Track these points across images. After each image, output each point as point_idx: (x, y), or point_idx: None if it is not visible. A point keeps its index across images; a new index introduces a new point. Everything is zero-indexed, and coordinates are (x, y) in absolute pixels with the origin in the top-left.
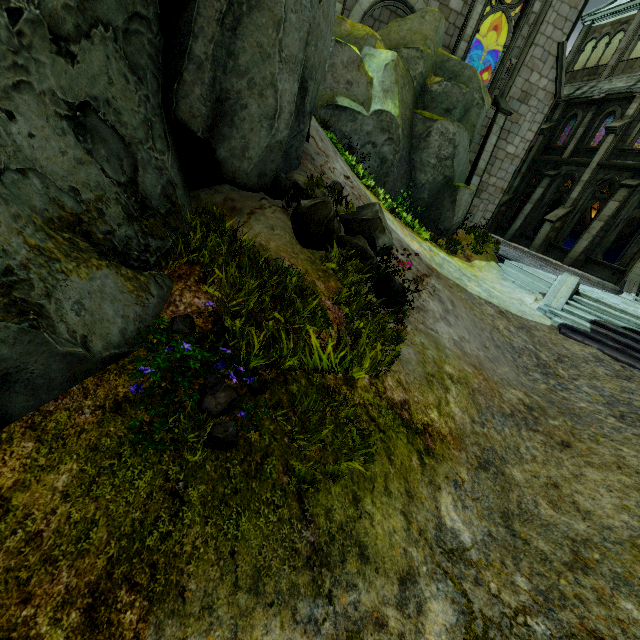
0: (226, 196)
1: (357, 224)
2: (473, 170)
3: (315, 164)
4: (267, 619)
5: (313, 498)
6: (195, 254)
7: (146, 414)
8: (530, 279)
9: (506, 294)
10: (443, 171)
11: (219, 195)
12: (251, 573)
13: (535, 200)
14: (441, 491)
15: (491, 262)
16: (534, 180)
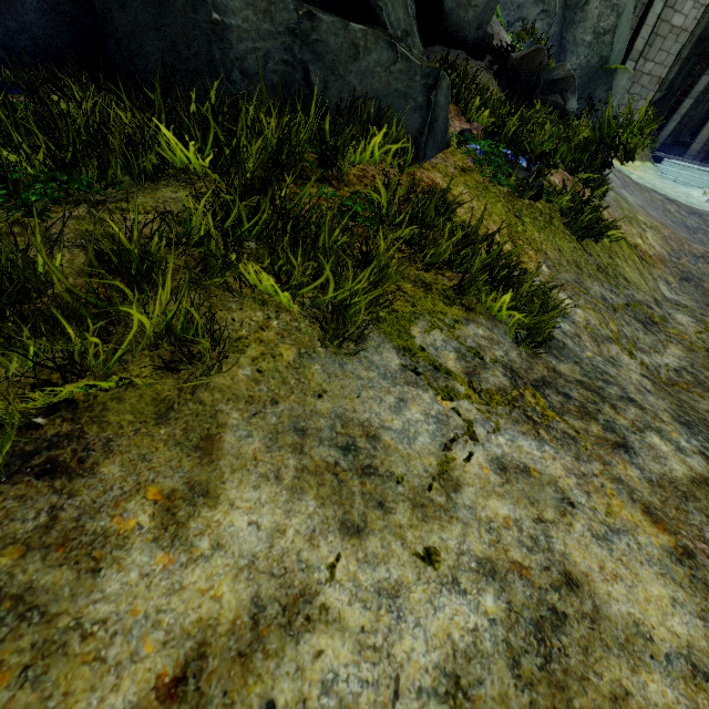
0: (441, 55)
1: (548, 86)
2: (627, 53)
3: (493, 31)
4: (590, 281)
5: (587, 247)
6: (454, 90)
7: (479, 179)
8: (696, 175)
9: (669, 189)
10: (599, 51)
11: (435, 55)
12: (573, 262)
13: (698, 93)
14: (658, 282)
15: (646, 163)
16: (698, 67)
